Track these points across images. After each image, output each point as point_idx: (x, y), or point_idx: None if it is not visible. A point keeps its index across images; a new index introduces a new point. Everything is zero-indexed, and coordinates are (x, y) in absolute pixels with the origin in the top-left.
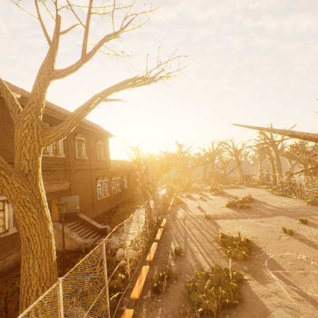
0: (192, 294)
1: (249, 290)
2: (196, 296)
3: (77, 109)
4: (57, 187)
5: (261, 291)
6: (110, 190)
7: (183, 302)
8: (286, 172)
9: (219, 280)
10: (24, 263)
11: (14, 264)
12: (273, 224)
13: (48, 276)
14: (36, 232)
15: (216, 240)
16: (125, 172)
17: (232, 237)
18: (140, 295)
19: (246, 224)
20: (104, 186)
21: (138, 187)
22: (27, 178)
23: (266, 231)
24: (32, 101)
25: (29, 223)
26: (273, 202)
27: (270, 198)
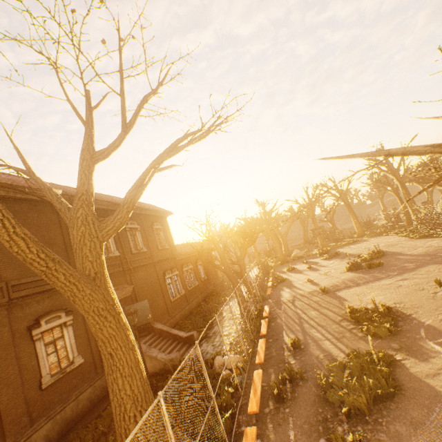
0: (328, 393)
1: (406, 373)
2: (334, 395)
3: (130, 190)
4: (118, 295)
5: (424, 371)
6: (184, 285)
7: (319, 407)
8: (423, 203)
9: (361, 368)
10: (112, 386)
11: (89, 404)
12: (421, 279)
13: (143, 396)
14: (118, 345)
15: (344, 318)
16: (198, 256)
17: (366, 309)
18: (260, 410)
19: (382, 288)
20: (175, 281)
21: (219, 273)
22: (95, 282)
23: (413, 290)
24: (80, 193)
25: (108, 336)
26: (414, 249)
27: (408, 245)
